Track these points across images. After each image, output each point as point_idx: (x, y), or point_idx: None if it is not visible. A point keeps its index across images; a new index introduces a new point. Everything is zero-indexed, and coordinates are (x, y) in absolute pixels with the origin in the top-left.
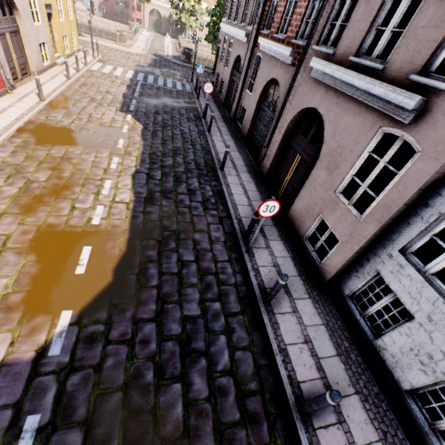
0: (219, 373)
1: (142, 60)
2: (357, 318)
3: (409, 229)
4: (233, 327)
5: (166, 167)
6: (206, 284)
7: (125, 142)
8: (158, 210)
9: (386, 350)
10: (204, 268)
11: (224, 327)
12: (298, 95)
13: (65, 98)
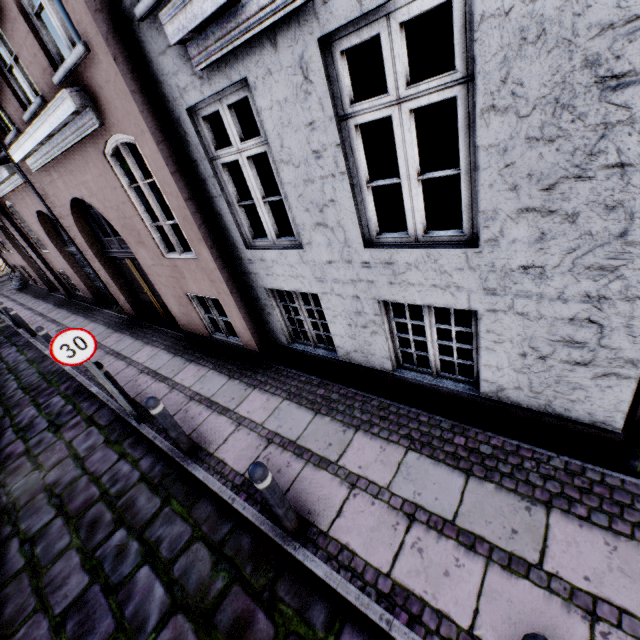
0: (153, 632)
1: None
2: (313, 354)
3: (226, 219)
4: (157, 538)
5: None
6: (88, 526)
7: None
8: None
9: (350, 353)
10: (79, 507)
11: (142, 553)
12: (55, 203)
13: None
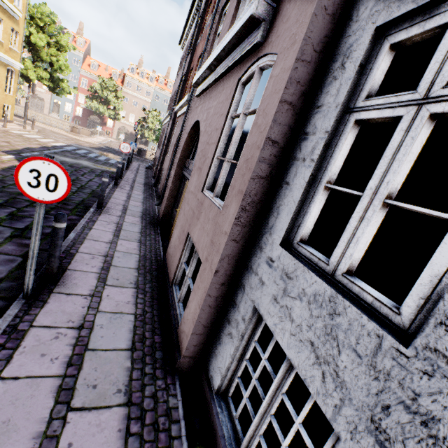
0: None
1: (87, 144)
2: None
3: (290, 192)
4: None
5: (2, 192)
6: None
7: None
8: None
9: None
10: None
11: None
12: (189, 122)
13: None
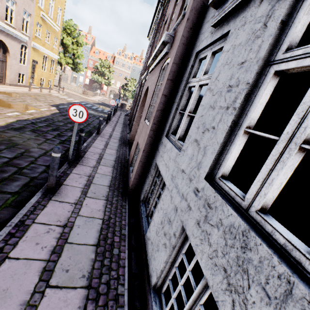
0: None
1: (92, 101)
2: (141, 217)
3: (170, 115)
4: None
5: (53, 124)
6: (1, 170)
7: (36, 111)
8: (16, 133)
9: (149, 240)
10: (14, 163)
11: None
12: (145, 87)
13: (17, 94)
